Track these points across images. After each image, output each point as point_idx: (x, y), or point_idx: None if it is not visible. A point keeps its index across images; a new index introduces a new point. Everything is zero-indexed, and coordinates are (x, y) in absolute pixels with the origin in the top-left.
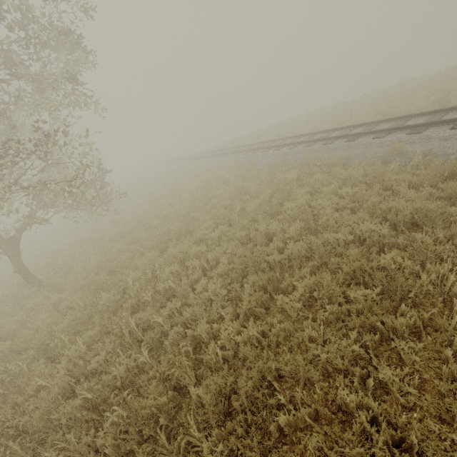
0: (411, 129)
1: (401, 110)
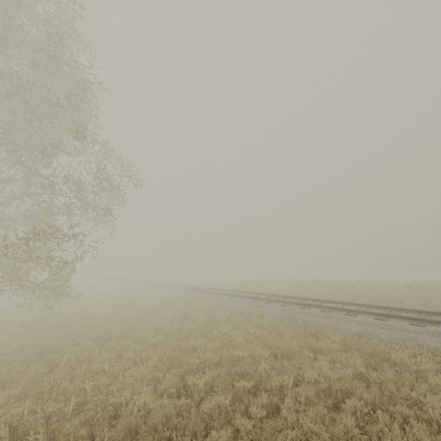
0: (302, 305)
1: (304, 295)
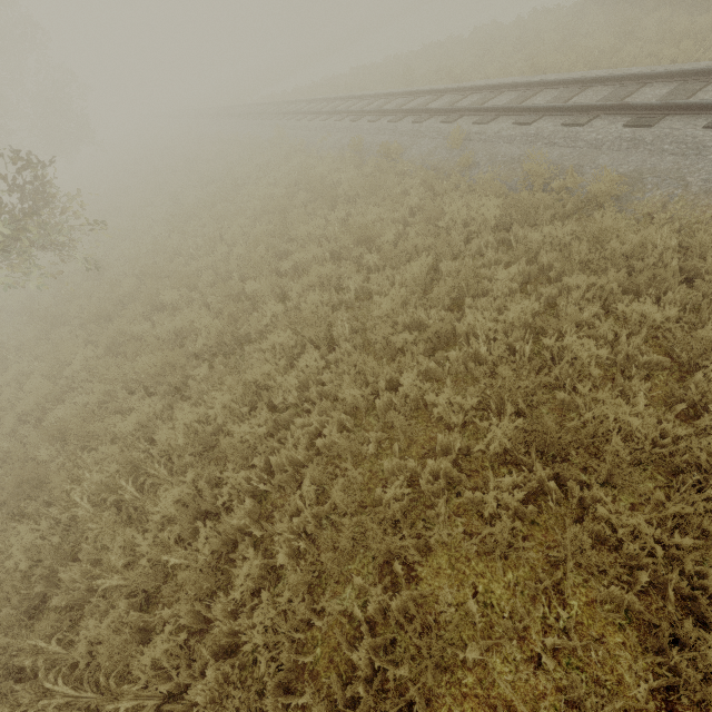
0: None
1: None
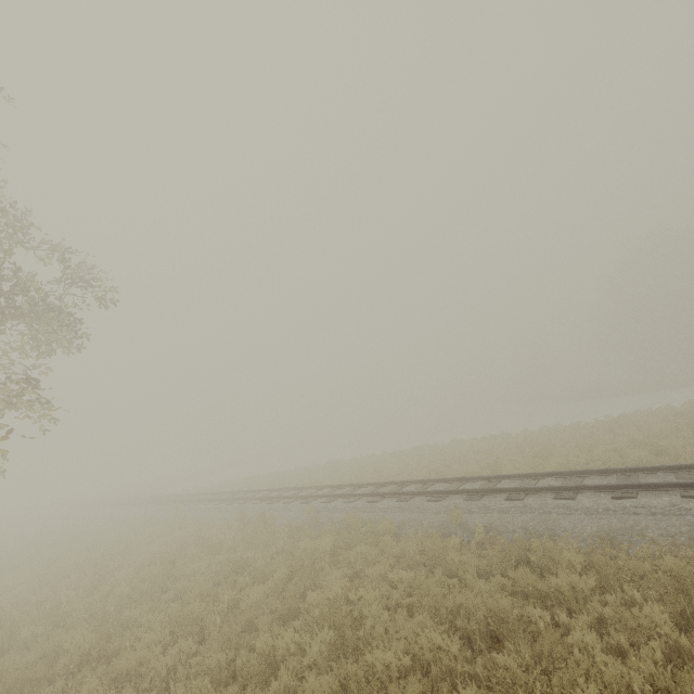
0: (467, 494)
1: (456, 471)
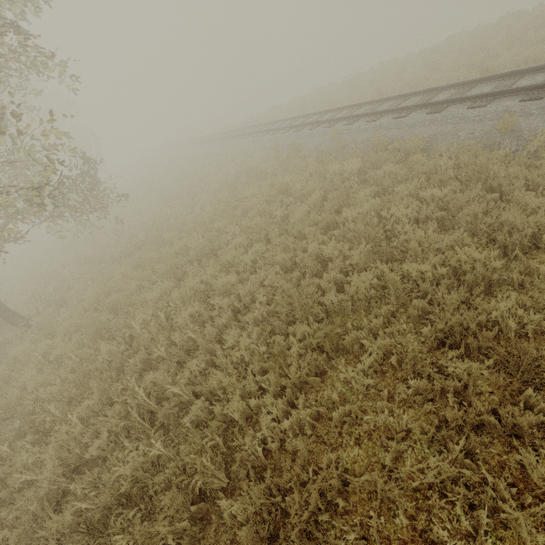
0: (527, 93)
1: (506, 61)
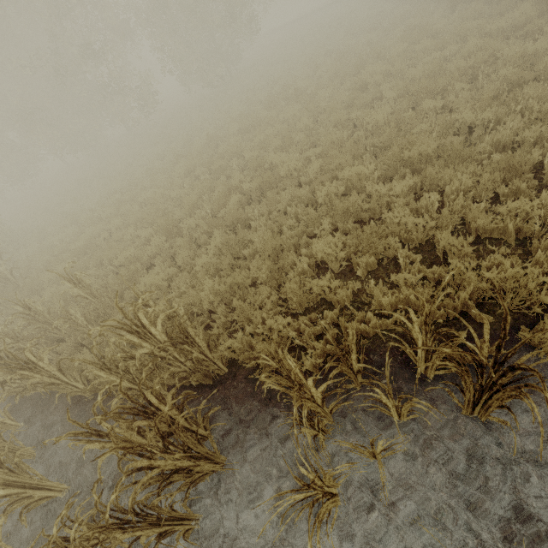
0: None
1: None
